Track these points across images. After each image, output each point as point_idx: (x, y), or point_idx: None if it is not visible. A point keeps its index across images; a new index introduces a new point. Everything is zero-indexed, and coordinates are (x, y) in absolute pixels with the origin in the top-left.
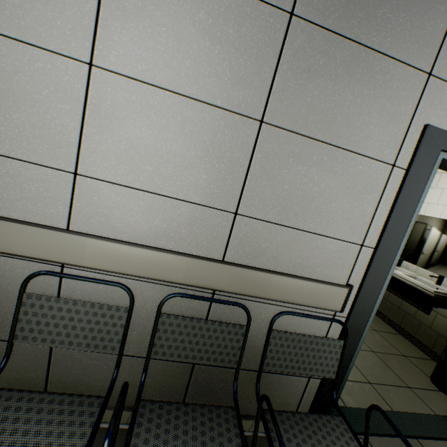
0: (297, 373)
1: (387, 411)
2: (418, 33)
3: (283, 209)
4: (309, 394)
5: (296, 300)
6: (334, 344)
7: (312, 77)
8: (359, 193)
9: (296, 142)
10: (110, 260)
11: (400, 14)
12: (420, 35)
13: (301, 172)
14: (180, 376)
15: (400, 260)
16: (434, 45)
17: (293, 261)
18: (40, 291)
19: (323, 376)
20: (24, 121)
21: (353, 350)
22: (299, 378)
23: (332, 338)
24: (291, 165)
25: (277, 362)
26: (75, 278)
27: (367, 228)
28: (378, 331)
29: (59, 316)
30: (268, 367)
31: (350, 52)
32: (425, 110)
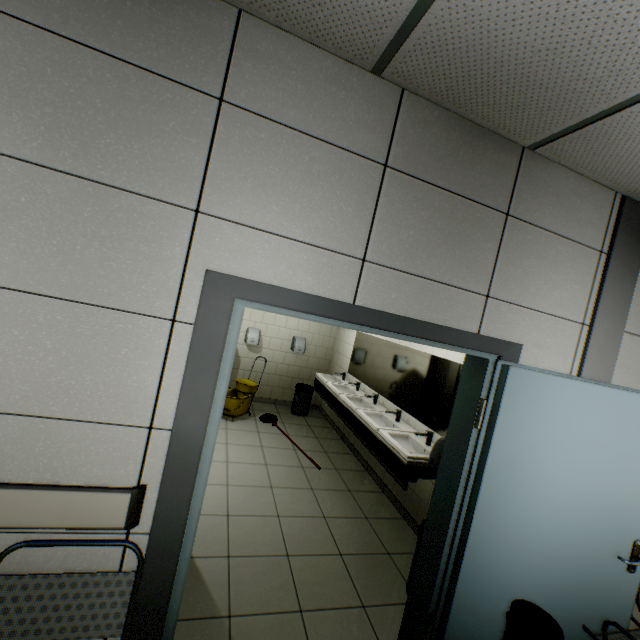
0: (49, 639)
1: None
2: (167, 166)
3: (1, 391)
4: None
5: (40, 522)
6: (119, 580)
7: (13, 216)
8: (128, 359)
9: (4, 298)
10: None
11: (135, 145)
12: (171, 168)
13: (22, 338)
14: None
15: (398, 412)
16: (195, 179)
17: (36, 463)
18: None
19: (100, 635)
20: None
21: (169, 581)
22: None
23: (116, 571)
24: (2, 329)
25: (7, 627)
26: None
27: (154, 403)
28: (371, 518)
29: None
30: None
31: (69, 187)
32: (203, 252)
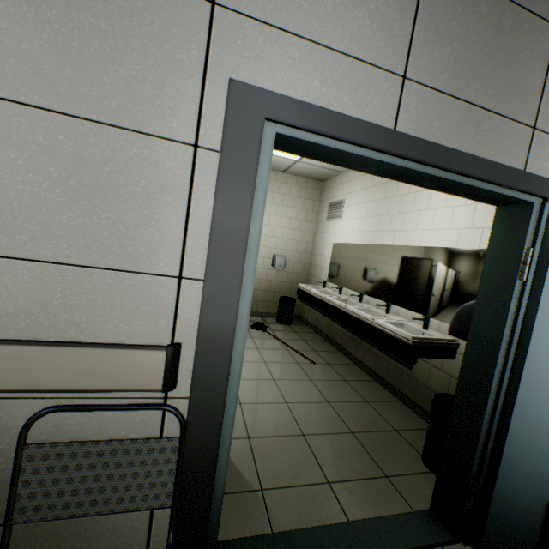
0: (93, 512)
1: (336, 525)
2: None
3: (3, 230)
4: (161, 538)
5: (68, 384)
6: (163, 447)
7: None
8: (148, 194)
9: None
10: None
11: None
12: None
13: (20, 163)
14: None
15: (388, 305)
16: None
17: (55, 318)
18: None
19: (148, 506)
20: None
21: (214, 448)
22: (133, 515)
23: (157, 437)
24: None
25: (45, 501)
26: None
27: (182, 248)
28: (371, 402)
29: None
30: (25, 514)
31: None
32: (224, 58)
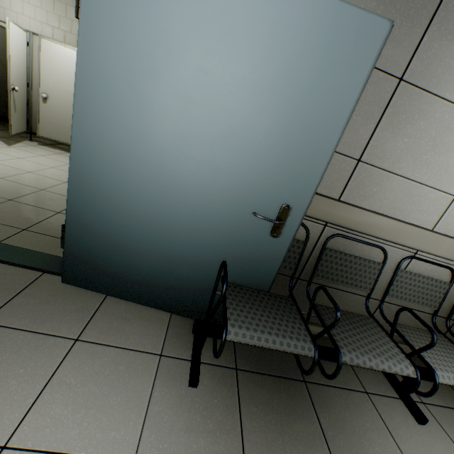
0: None
1: None
2: None
3: None
4: None
5: None
6: None
7: None
8: None
9: None
10: (452, 253)
11: None
12: None
13: None
14: (443, 327)
15: None
16: None
17: None
18: (394, 267)
19: None
20: (444, 162)
21: None
22: None
23: None
24: None
25: None
26: (428, 262)
27: None
28: None
29: (412, 284)
30: None
31: None
32: None
